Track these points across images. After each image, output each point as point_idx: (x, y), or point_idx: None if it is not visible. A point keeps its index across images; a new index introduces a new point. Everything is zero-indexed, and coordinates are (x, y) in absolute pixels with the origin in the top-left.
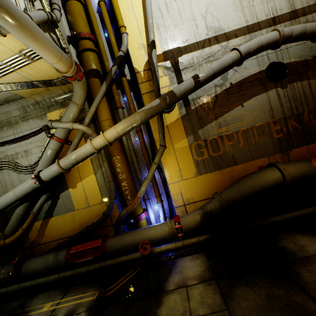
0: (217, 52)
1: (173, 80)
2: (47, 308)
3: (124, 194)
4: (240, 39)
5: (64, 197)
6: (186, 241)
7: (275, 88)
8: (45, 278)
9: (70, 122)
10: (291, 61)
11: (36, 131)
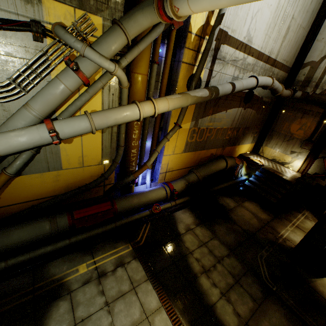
0: (239, 59)
1: (208, 64)
2: (86, 269)
3: (130, 160)
4: (252, 59)
5: (48, 152)
6: (178, 202)
7: (242, 107)
8: (50, 247)
9: (113, 63)
10: (255, 94)
11: (11, 21)
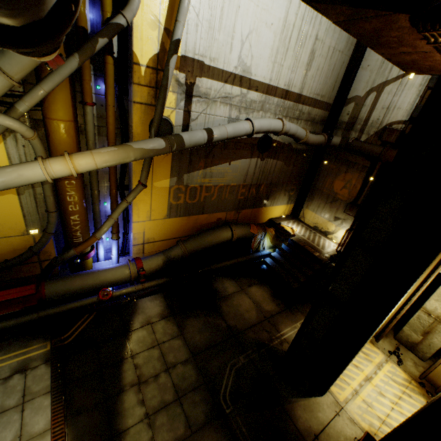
0: (235, 96)
1: (181, 103)
2: None
3: (72, 229)
4: (258, 95)
5: None
6: (147, 285)
7: (257, 158)
8: None
9: None
10: (277, 139)
11: None
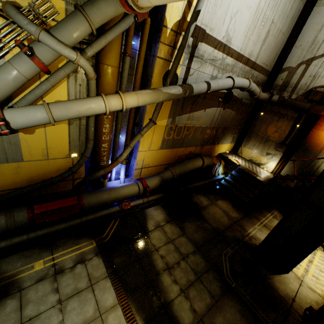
0: (218, 59)
1: (185, 61)
2: (42, 266)
3: (101, 154)
4: (232, 60)
5: (5, 142)
6: (151, 198)
7: (221, 107)
8: (4, 243)
9: (75, 51)
10: (235, 95)
11: None
